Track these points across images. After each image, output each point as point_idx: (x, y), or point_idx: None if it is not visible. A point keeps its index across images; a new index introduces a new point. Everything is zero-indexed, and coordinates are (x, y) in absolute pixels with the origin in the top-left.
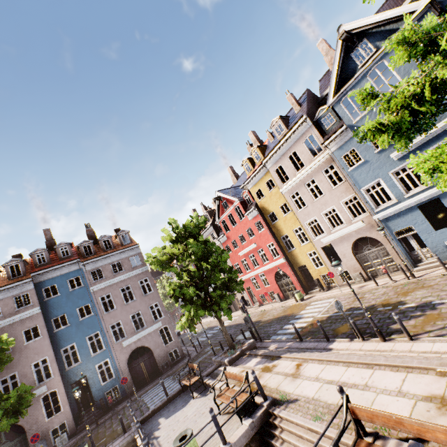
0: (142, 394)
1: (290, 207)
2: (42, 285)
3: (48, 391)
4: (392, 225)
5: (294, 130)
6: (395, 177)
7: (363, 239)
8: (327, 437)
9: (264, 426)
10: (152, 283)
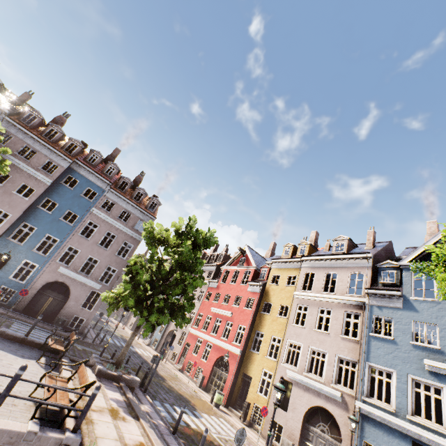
0: (19, 319)
1: (289, 313)
2: (72, 172)
3: None
4: (368, 430)
5: (352, 257)
6: (412, 386)
7: (326, 414)
8: None
9: None
10: (131, 253)
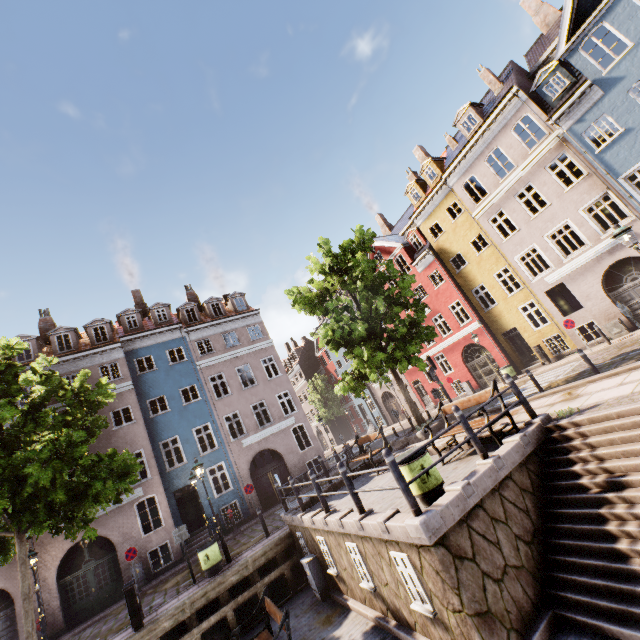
0: (274, 511)
1: (488, 238)
2: (134, 355)
3: (144, 496)
4: None
5: (496, 114)
6: None
7: (622, 265)
8: None
9: (542, 448)
10: (279, 364)
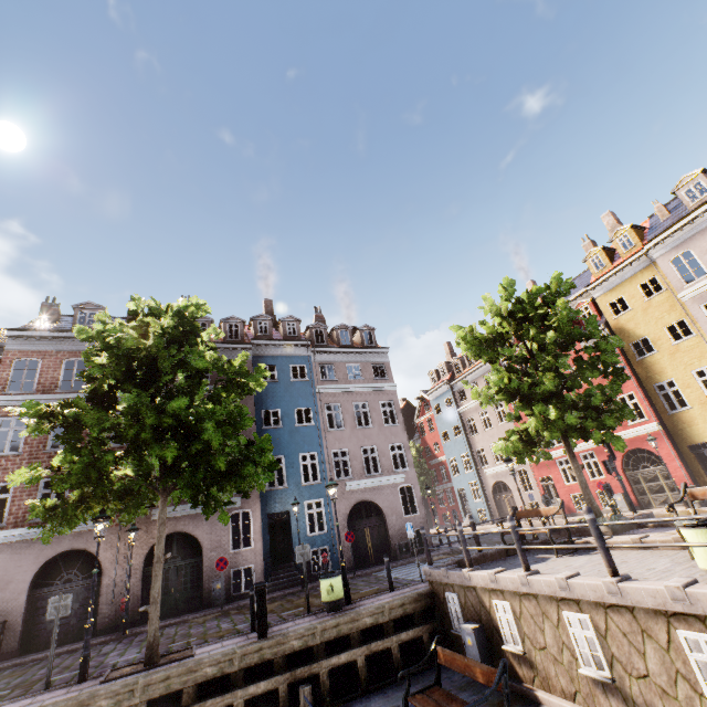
0: (372, 572)
1: (694, 326)
2: (259, 360)
3: (241, 508)
4: None
5: None
6: None
7: None
8: None
9: None
10: (398, 412)
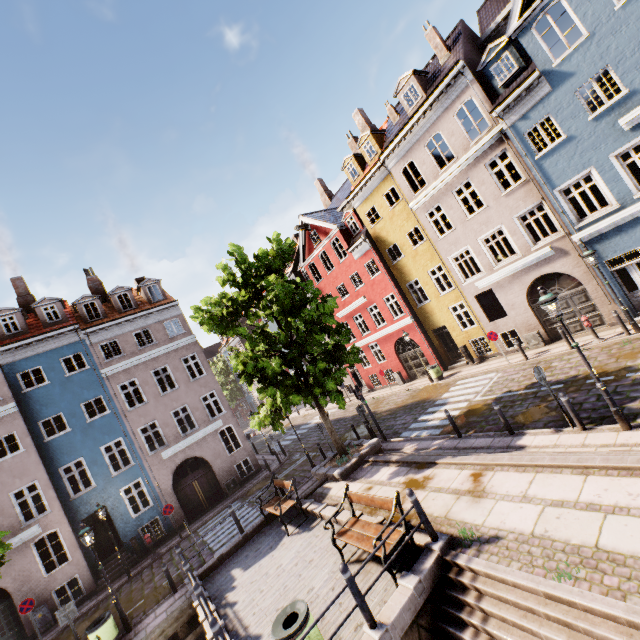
0: (198, 528)
1: (424, 232)
2: (16, 368)
3: (43, 533)
4: (604, 249)
5: (440, 92)
6: (621, 164)
7: (547, 278)
8: (603, 616)
9: (437, 586)
10: (204, 362)
